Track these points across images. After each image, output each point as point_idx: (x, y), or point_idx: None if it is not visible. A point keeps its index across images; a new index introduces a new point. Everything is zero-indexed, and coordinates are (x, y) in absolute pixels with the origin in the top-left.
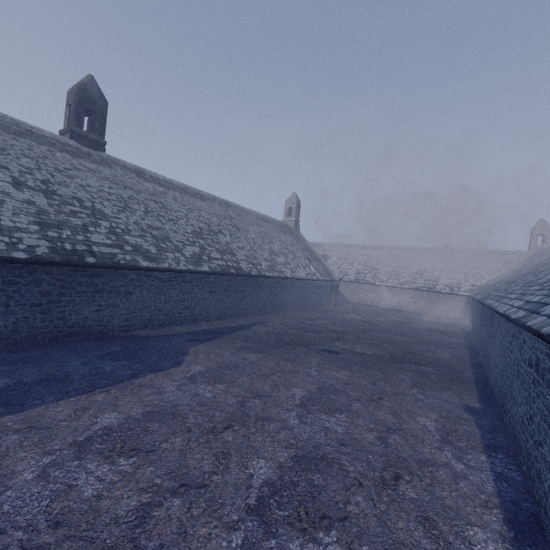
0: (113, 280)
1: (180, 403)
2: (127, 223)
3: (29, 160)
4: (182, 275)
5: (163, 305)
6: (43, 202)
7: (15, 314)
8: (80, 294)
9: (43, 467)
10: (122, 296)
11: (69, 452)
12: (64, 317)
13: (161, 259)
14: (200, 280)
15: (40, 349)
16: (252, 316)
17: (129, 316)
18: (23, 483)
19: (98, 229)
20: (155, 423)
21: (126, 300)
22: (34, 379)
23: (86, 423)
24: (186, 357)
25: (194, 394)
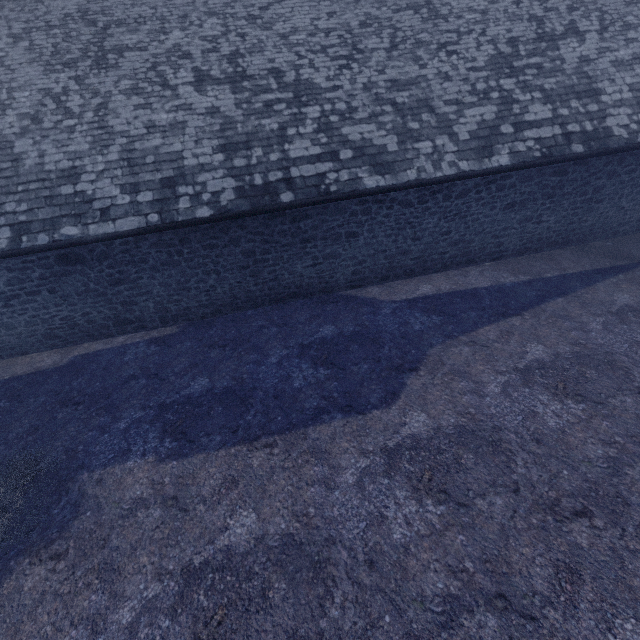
0: (326, 220)
1: (342, 536)
2: (351, 93)
3: (214, 20)
4: (446, 185)
5: (410, 244)
6: (229, 103)
7: (227, 280)
8: (286, 247)
9: (142, 607)
10: (343, 242)
11: (173, 588)
12: (276, 278)
13: (403, 161)
14: (486, 187)
15: (257, 319)
16: (610, 240)
17: (357, 267)
18: (116, 629)
19: (301, 129)
20: (283, 579)
21: (350, 245)
22: (224, 387)
23: (218, 522)
24: (411, 377)
25: (376, 514)
